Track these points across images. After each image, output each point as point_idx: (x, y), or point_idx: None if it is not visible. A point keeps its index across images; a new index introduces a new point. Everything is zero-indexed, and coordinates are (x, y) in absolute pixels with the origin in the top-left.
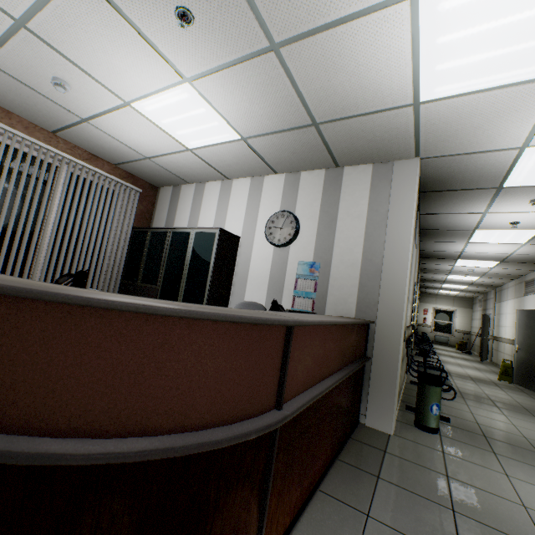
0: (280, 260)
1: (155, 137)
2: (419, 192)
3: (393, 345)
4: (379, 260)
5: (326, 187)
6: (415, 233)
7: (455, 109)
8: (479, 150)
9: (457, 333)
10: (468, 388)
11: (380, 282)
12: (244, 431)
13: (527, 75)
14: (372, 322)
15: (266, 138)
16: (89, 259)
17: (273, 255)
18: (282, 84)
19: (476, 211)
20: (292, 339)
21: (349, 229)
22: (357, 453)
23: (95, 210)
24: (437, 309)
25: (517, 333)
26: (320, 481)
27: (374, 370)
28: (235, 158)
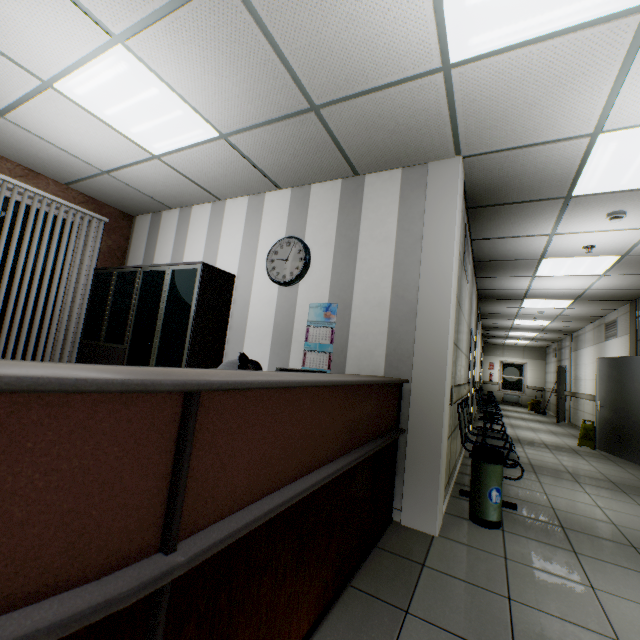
0: (287, 303)
1: (105, 139)
2: (467, 209)
3: (434, 411)
4: (414, 296)
5: (343, 203)
6: (465, 262)
7: (500, 73)
8: (538, 140)
9: (529, 391)
10: (542, 459)
11: (416, 326)
12: (14, 636)
13: (596, 10)
14: (404, 380)
15: (253, 133)
16: (30, 313)
17: (278, 297)
18: (255, 41)
19: (540, 232)
20: (196, 417)
21: (373, 257)
22: (381, 572)
23: (36, 245)
24: (505, 363)
25: (598, 387)
26: (311, 634)
27: (410, 447)
28: (220, 167)
